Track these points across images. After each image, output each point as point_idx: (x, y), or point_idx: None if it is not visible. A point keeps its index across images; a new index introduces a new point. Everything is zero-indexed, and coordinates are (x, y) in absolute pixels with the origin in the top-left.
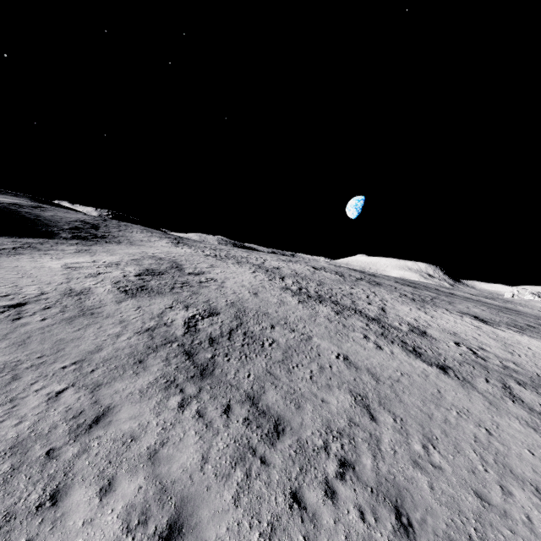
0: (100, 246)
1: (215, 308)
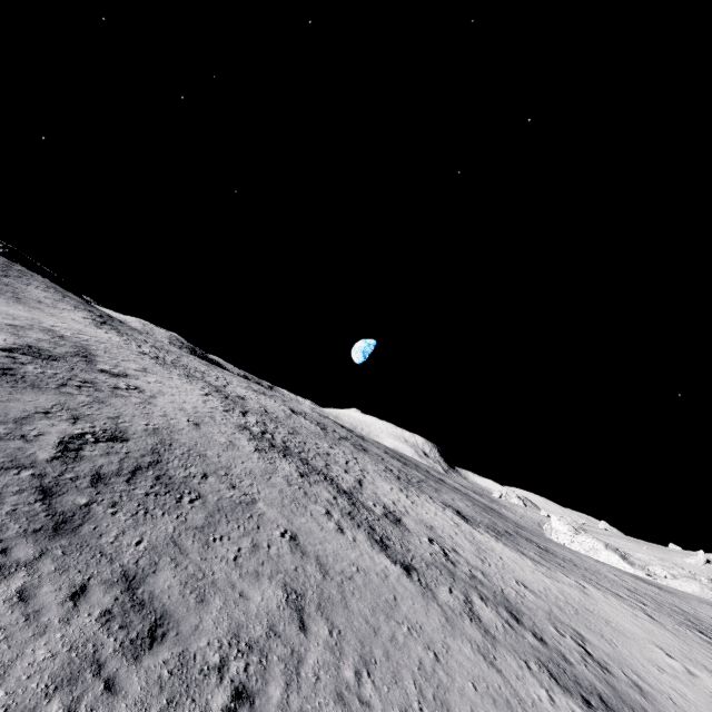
0: None
1: (124, 430)
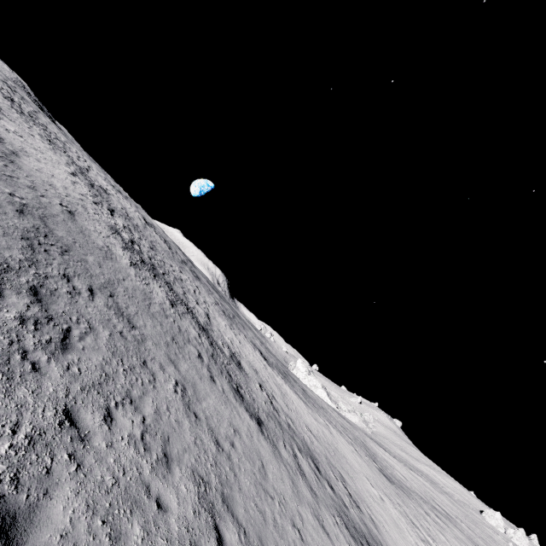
0: None
1: None
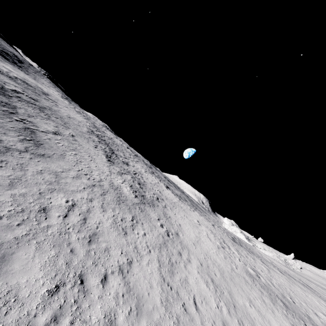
0: (12, 66)
1: (38, 101)
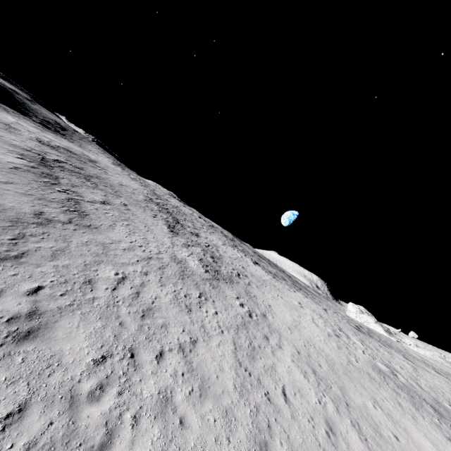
0: (54, 135)
1: (84, 169)
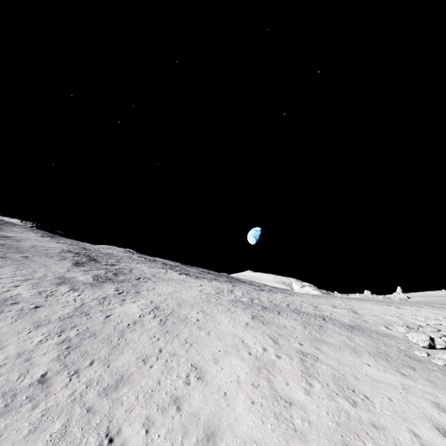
0: None
1: None
